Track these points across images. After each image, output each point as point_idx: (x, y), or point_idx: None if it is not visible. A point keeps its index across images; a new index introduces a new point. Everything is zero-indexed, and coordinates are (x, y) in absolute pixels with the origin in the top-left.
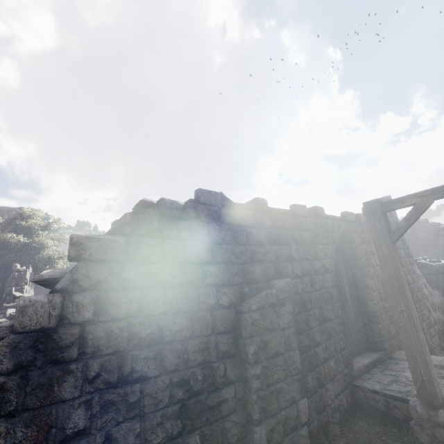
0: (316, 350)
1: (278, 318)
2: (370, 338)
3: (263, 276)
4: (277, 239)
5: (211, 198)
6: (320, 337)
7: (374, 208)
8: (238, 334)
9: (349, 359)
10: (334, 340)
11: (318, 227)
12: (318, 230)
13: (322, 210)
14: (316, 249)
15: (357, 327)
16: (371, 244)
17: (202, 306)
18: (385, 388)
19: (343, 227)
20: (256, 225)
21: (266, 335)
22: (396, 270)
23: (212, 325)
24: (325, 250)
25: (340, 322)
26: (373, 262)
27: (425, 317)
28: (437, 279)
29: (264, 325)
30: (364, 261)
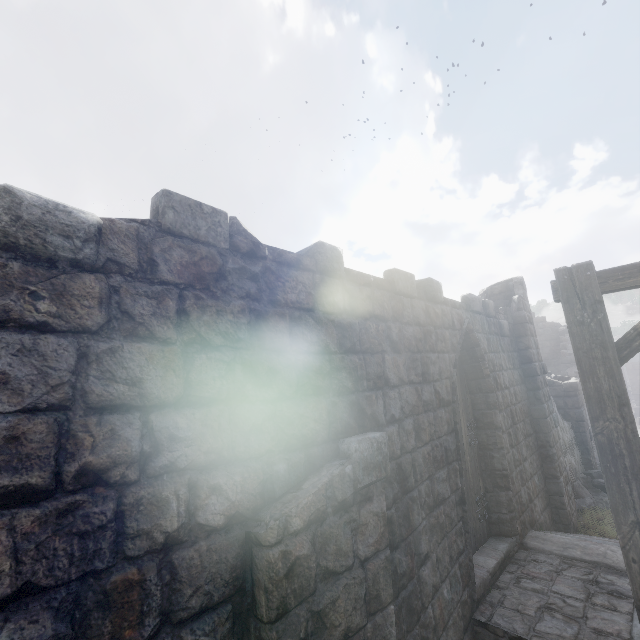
0: (422, 575)
1: (355, 538)
2: (494, 515)
3: (325, 428)
4: (359, 340)
5: (201, 223)
6: (429, 542)
7: (584, 282)
8: (249, 602)
9: (471, 568)
10: (448, 539)
11: (430, 318)
12: (431, 325)
13: (439, 287)
14: (427, 361)
15: (477, 498)
16: (500, 353)
17: (132, 549)
18: (535, 630)
19: (466, 321)
20: (315, 304)
21: (324, 593)
22: (630, 427)
23: (163, 603)
24: (440, 364)
25: (458, 501)
26: (502, 383)
27: (562, 468)
28: (565, 405)
29: (320, 567)
30: (492, 381)
